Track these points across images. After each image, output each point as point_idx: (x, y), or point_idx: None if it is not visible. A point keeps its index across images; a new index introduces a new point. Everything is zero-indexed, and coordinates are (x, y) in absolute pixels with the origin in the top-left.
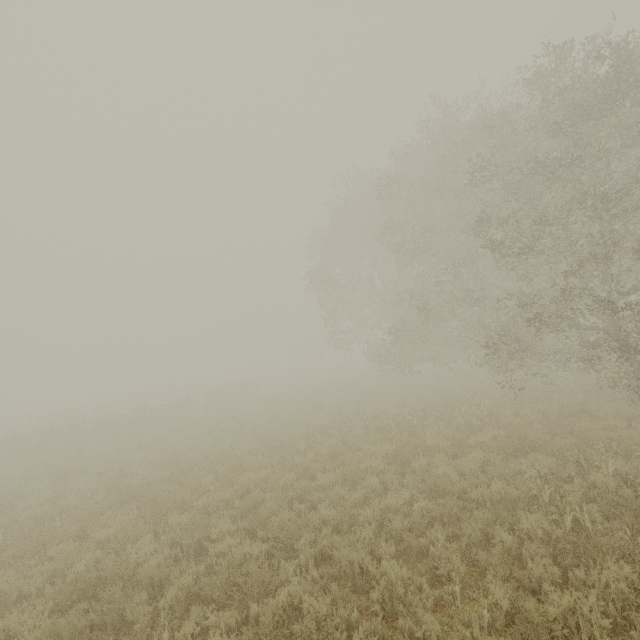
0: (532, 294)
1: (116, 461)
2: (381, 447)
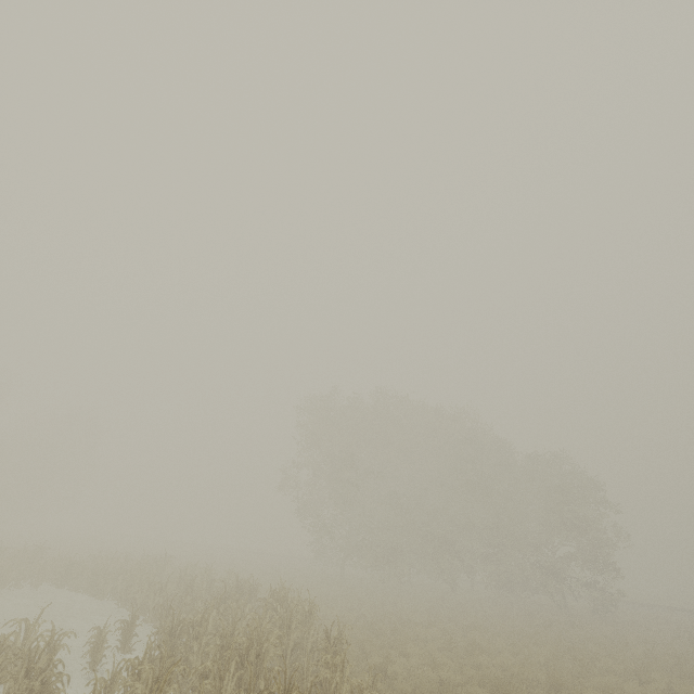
0: (575, 552)
1: (534, 662)
2: (605, 632)
